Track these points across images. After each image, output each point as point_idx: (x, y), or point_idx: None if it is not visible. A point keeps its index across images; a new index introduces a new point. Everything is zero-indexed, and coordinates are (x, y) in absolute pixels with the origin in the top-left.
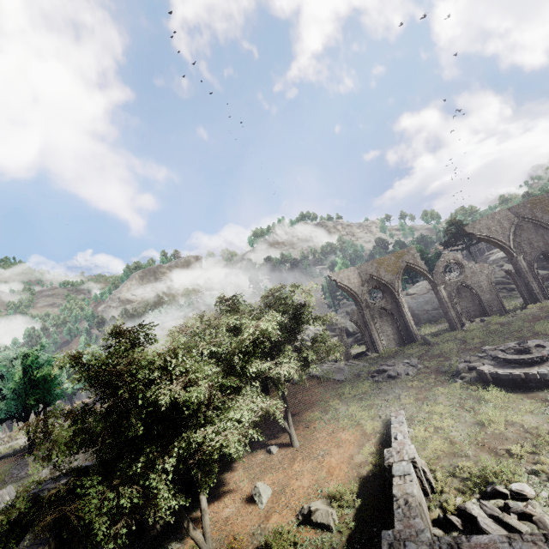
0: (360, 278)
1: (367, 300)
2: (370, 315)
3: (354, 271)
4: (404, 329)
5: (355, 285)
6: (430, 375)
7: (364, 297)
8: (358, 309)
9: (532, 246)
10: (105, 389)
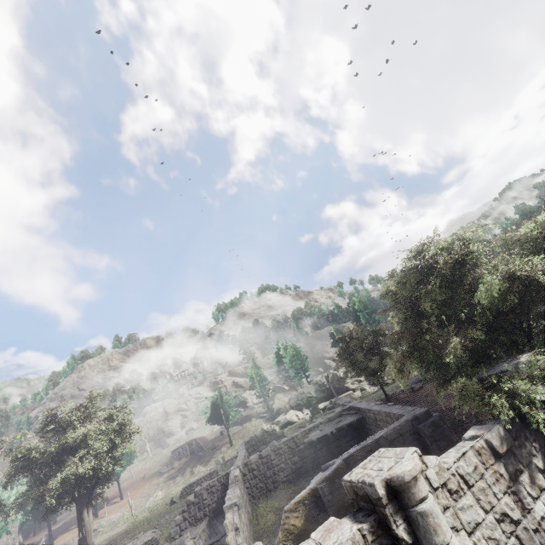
0: None
1: None
2: None
3: None
4: None
5: None
6: None
7: None
8: None
9: None
10: (539, 243)
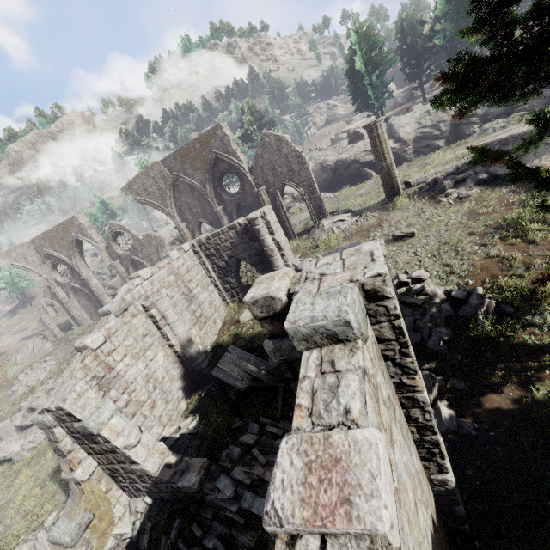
0: (39, 254)
1: (55, 278)
2: (64, 292)
3: (29, 247)
4: (100, 303)
5: (35, 263)
6: (29, 396)
7: (51, 274)
8: (49, 288)
9: (192, 212)
10: None
